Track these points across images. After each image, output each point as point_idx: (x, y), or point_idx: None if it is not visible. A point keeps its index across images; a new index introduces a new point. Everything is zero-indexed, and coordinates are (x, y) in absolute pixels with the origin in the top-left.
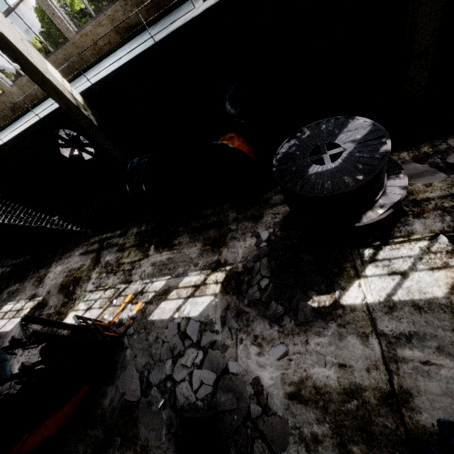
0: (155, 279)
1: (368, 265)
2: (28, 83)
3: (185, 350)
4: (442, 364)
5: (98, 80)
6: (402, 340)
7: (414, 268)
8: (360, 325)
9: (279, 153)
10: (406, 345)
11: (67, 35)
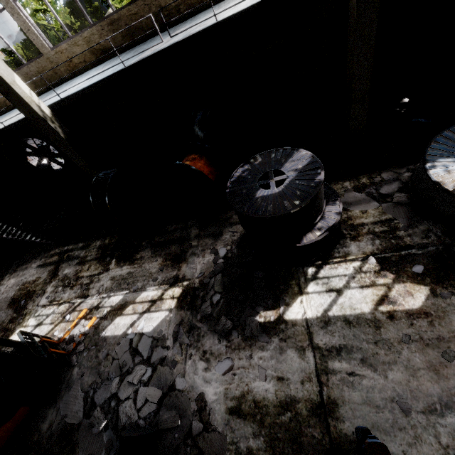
0: (113, 293)
1: (310, 283)
2: None
3: (134, 366)
4: (364, 375)
5: (67, 95)
6: (333, 352)
7: (348, 286)
8: (299, 339)
9: (233, 176)
10: (336, 358)
11: (41, 50)
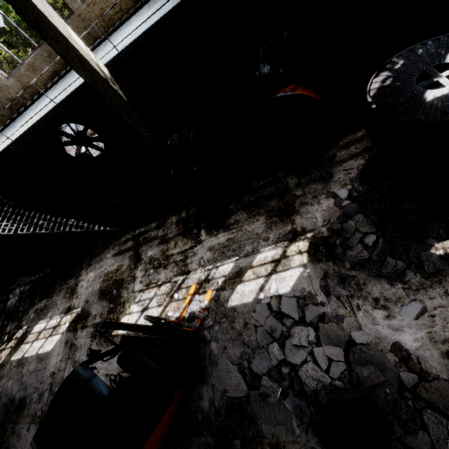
0: (219, 263)
1: None
2: (26, 72)
3: (289, 329)
4: None
5: (126, 46)
6: None
7: None
8: None
9: (370, 90)
10: None
11: (71, 5)
